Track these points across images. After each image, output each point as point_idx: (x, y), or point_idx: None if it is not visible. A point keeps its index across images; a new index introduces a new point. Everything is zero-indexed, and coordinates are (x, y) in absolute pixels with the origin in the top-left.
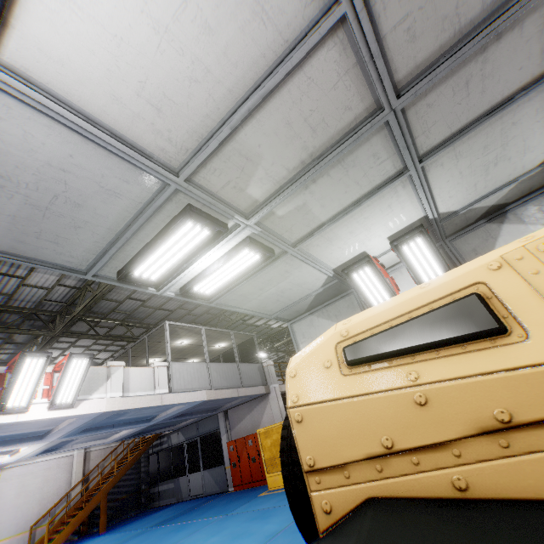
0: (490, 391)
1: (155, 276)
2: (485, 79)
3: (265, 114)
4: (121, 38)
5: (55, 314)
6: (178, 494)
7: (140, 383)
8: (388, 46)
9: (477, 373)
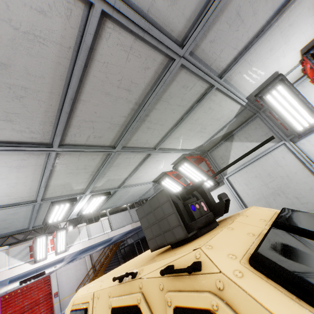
0: None
1: (60, 219)
2: (158, 123)
3: (56, 176)
4: None
5: None
6: None
7: (96, 230)
8: (91, 143)
9: None
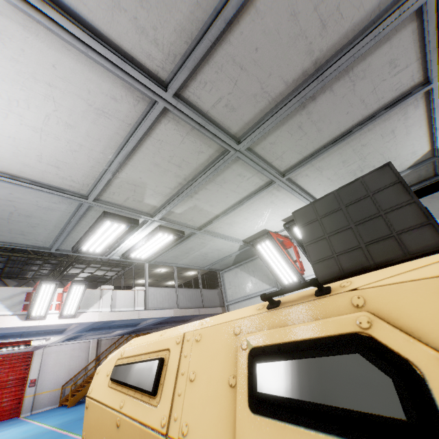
0: (135, 433)
1: (99, 250)
2: (317, 123)
3: (135, 161)
4: (14, 137)
5: None
6: None
7: (124, 302)
8: (214, 116)
9: (136, 418)
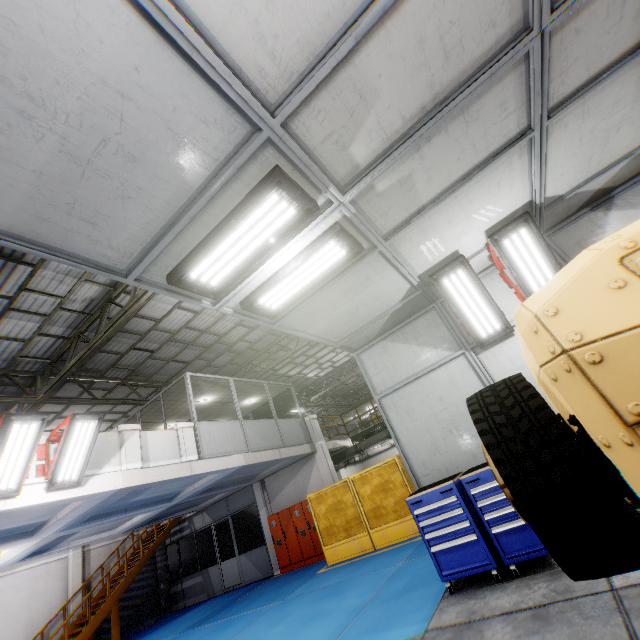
0: None
1: (217, 280)
2: None
3: (398, 23)
4: None
5: (35, 374)
6: (208, 588)
7: (162, 450)
8: None
9: None
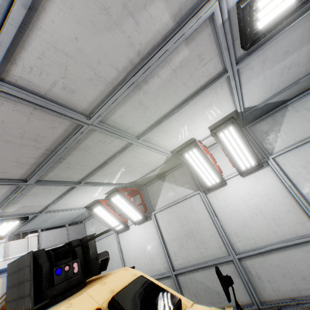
0: None
1: None
2: (78, 164)
3: None
4: None
5: None
6: None
7: (18, 249)
8: None
9: None
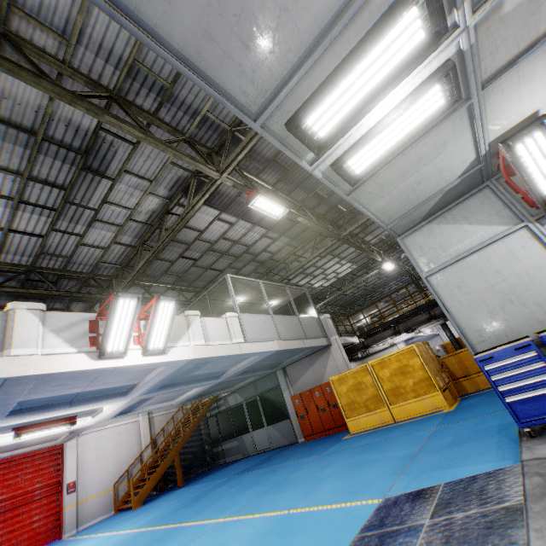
0: None
1: (325, 131)
2: None
3: None
4: None
5: (110, 278)
6: (243, 450)
7: (217, 333)
8: None
9: None
